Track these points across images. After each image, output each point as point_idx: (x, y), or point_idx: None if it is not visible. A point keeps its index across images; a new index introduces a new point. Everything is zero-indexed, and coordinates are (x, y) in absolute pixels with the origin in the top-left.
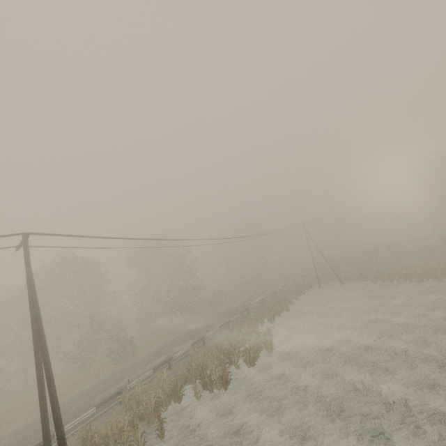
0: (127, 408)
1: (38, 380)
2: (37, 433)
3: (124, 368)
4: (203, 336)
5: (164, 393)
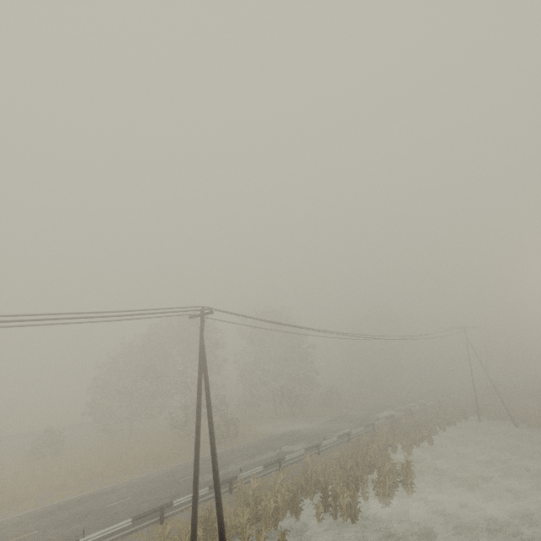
0: (242, 501)
1: (196, 448)
2: (153, 493)
3: (227, 451)
4: (316, 442)
5: (282, 499)
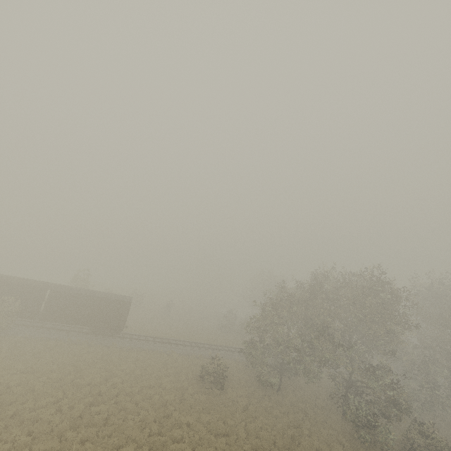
0: None
1: None
2: None
3: None
4: None
5: None
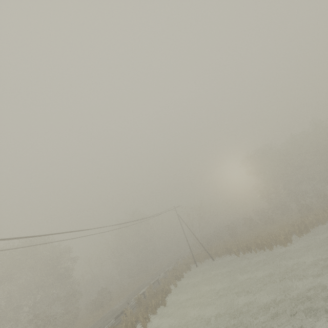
0: None
1: None
2: None
3: None
4: None
5: None
